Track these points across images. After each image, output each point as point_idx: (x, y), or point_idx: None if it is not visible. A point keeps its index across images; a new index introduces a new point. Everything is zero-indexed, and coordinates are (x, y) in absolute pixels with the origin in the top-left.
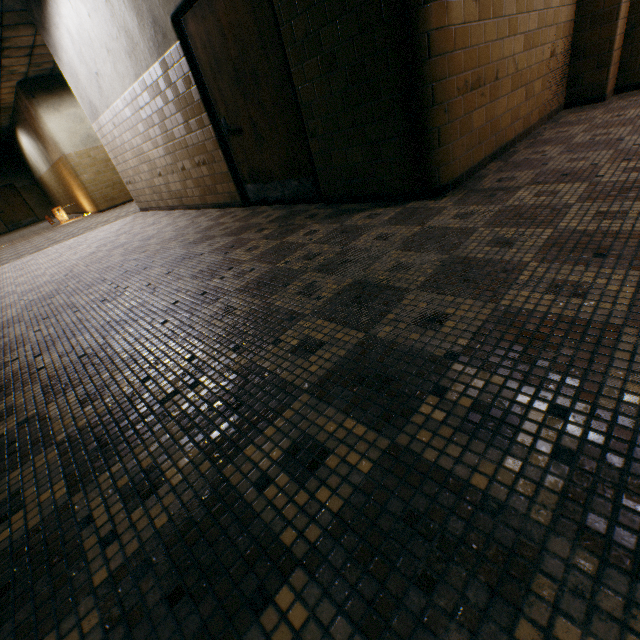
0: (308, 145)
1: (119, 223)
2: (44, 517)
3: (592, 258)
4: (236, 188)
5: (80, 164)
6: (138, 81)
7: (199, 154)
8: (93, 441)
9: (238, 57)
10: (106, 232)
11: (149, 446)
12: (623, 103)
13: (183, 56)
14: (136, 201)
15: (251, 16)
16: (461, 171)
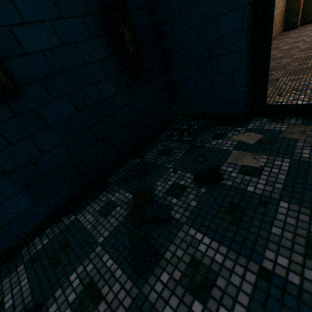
0: None
1: None
2: None
3: (311, 50)
4: None
5: None
6: None
7: None
8: None
9: None
10: None
11: None
12: (304, 28)
13: None
14: None
15: None
16: None
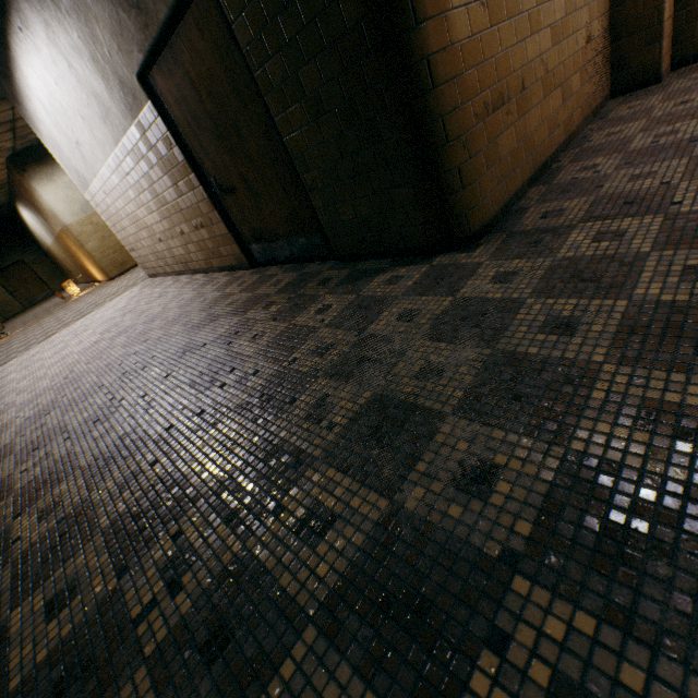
0: (309, 199)
1: (127, 296)
2: None
3: (693, 355)
4: (240, 250)
5: (83, 233)
6: (118, 146)
7: (195, 217)
8: (49, 696)
9: (215, 110)
10: (113, 310)
11: None
12: (685, 83)
13: (157, 116)
14: (143, 268)
15: (220, 64)
16: (495, 209)
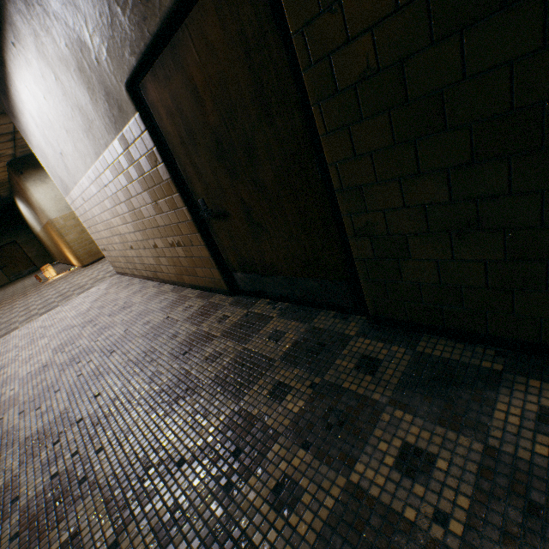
0: (343, 241)
1: (93, 293)
2: None
3: None
4: (221, 275)
5: (65, 226)
6: (99, 159)
7: (172, 235)
8: None
9: (221, 124)
10: (75, 311)
11: None
12: None
13: (144, 129)
14: (112, 265)
15: (242, 62)
16: None
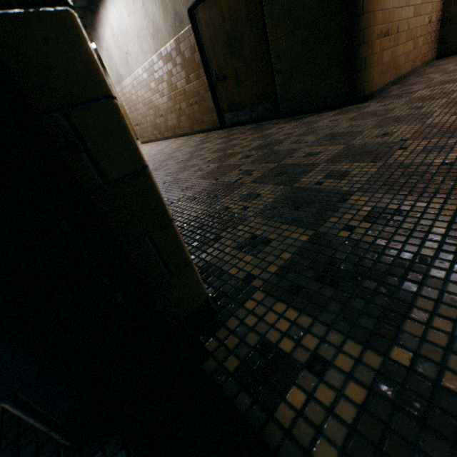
0: (273, 81)
1: None
2: (200, 213)
3: None
4: (217, 117)
5: None
6: (156, 54)
7: (193, 97)
8: (204, 196)
9: (231, 30)
10: None
11: (241, 191)
12: None
13: (192, 33)
14: (140, 137)
15: (243, 3)
16: (376, 88)
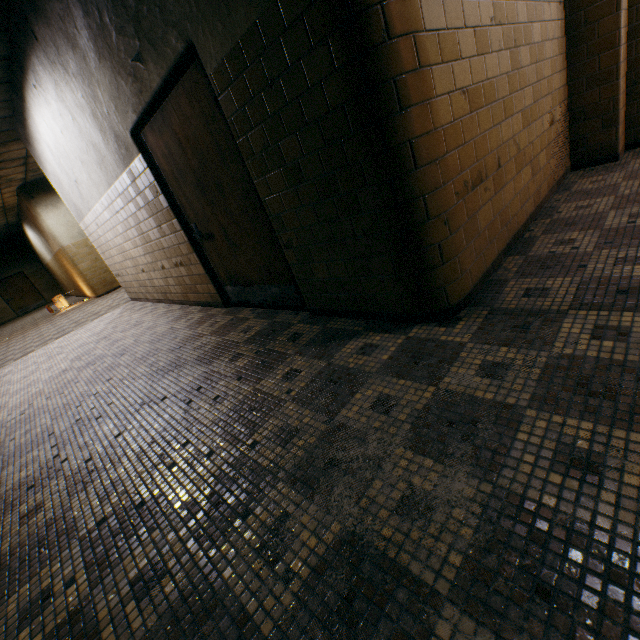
0: (284, 253)
1: (107, 318)
2: None
3: None
4: (215, 289)
5: (78, 254)
6: (111, 188)
7: (175, 255)
8: None
9: (199, 167)
10: (90, 332)
11: None
12: None
13: (146, 167)
14: (126, 291)
15: (206, 129)
16: (473, 281)
